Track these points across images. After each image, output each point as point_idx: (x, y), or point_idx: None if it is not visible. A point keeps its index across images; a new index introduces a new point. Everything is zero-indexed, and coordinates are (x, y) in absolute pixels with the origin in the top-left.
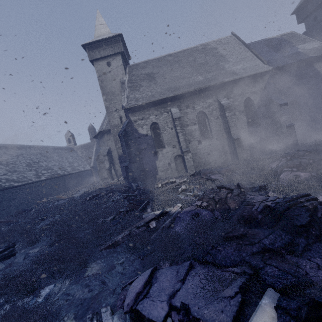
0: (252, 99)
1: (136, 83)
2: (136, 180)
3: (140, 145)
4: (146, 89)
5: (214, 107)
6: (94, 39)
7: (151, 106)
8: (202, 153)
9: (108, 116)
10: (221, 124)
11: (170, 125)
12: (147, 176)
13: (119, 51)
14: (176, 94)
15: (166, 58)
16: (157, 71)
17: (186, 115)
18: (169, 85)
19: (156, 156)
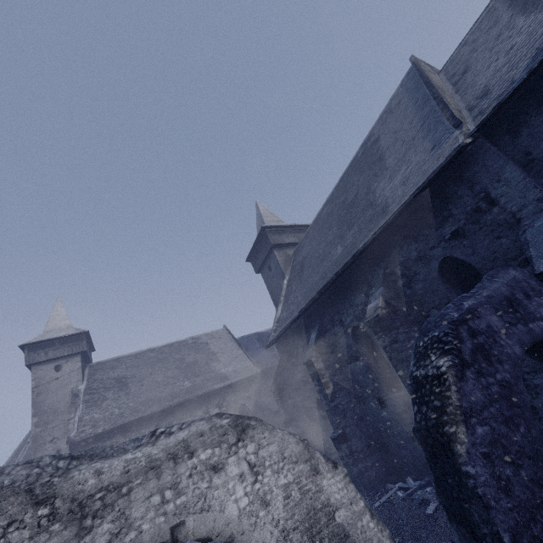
0: (247, 406)
1: (98, 394)
2: None
3: None
4: (112, 403)
5: None
6: (44, 337)
7: (117, 431)
8: None
9: (33, 454)
10: None
11: None
12: None
13: (80, 351)
14: (155, 410)
15: (147, 354)
16: (133, 373)
17: None
18: (147, 396)
19: None
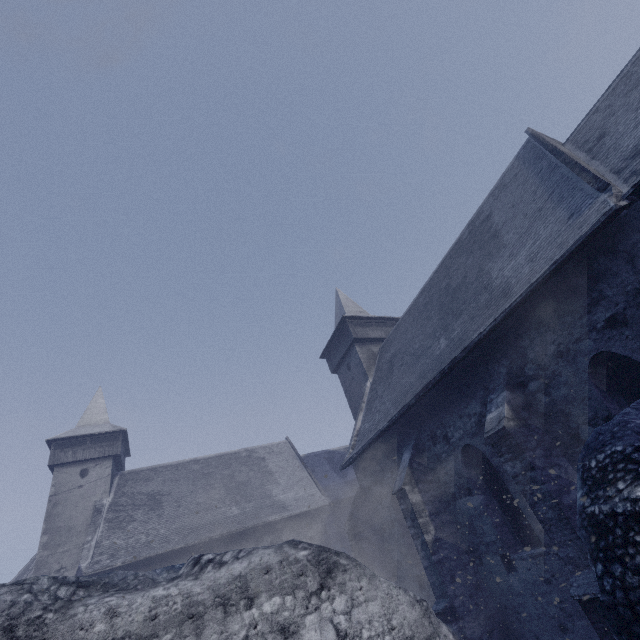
0: None
1: (125, 513)
2: None
3: None
4: (139, 527)
5: None
6: (76, 432)
7: (140, 566)
8: None
9: None
10: None
11: None
12: None
13: (113, 453)
14: (191, 543)
15: (190, 466)
16: (170, 489)
17: None
18: (183, 522)
19: None
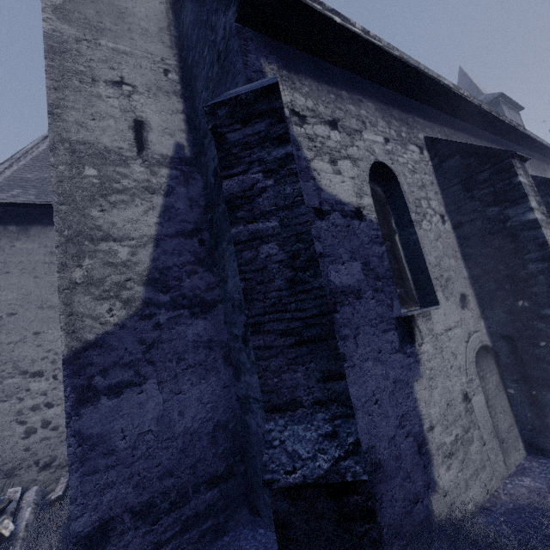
0: None
1: None
2: None
3: (326, 260)
4: None
5: None
6: None
7: (365, 92)
8: None
9: (53, 87)
10: None
11: (434, 199)
12: (384, 526)
13: None
14: (459, 90)
15: None
16: None
17: None
18: None
19: (410, 347)
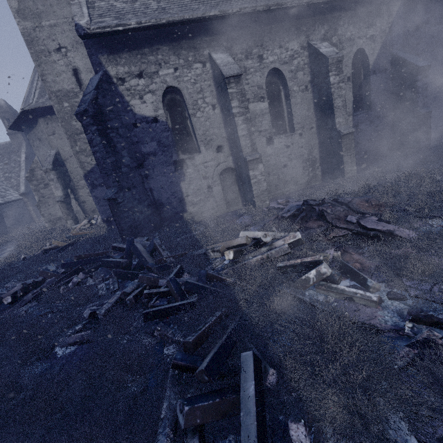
0: (366, 54)
1: None
2: (139, 229)
3: (139, 144)
4: None
5: (301, 63)
6: None
7: (162, 40)
8: (273, 163)
9: (37, 66)
10: (311, 102)
11: (209, 96)
12: (163, 217)
13: None
14: (227, 11)
15: None
16: None
17: (246, 77)
18: None
19: (180, 171)
